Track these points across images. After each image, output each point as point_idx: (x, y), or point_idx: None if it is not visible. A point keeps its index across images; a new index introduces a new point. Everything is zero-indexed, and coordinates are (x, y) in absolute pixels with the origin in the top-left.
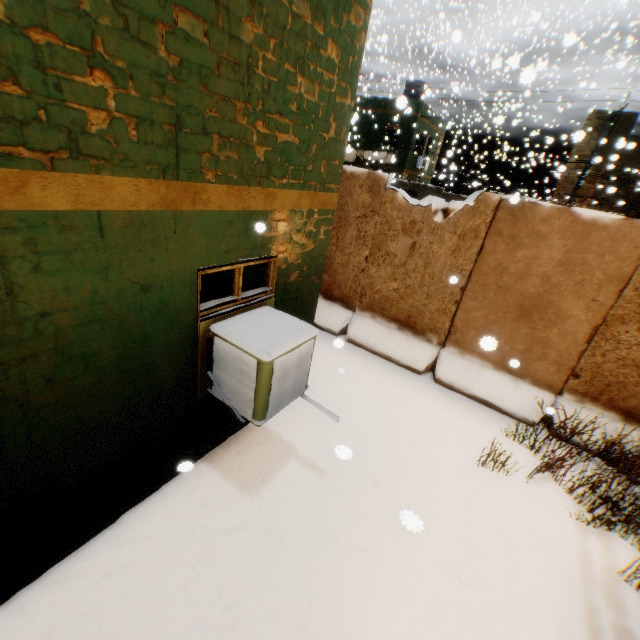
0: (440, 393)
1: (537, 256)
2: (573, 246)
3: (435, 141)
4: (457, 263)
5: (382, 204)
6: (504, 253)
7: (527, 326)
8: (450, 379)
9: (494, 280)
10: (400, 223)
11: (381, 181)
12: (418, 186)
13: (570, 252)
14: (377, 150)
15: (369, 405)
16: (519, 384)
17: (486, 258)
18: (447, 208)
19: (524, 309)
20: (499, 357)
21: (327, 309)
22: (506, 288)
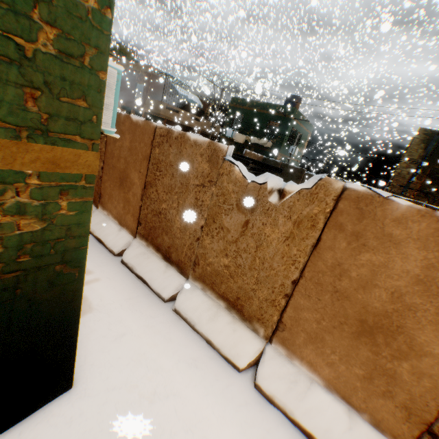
0: (256, 410)
1: (387, 264)
2: (438, 262)
3: (304, 136)
4: (290, 252)
5: (219, 175)
6: (345, 252)
7: (369, 348)
8: (271, 390)
9: (331, 281)
10: (235, 197)
11: (220, 152)
12: (287, 165)
13: (433, 269)
14: (261, 137)
15: (146, 438)
16: (355, 418)
17: (323, 253)
18: (283, 189)
19: (366, 326)
20: (332, 374)
21: (163, 271)
22: (345, 294)
